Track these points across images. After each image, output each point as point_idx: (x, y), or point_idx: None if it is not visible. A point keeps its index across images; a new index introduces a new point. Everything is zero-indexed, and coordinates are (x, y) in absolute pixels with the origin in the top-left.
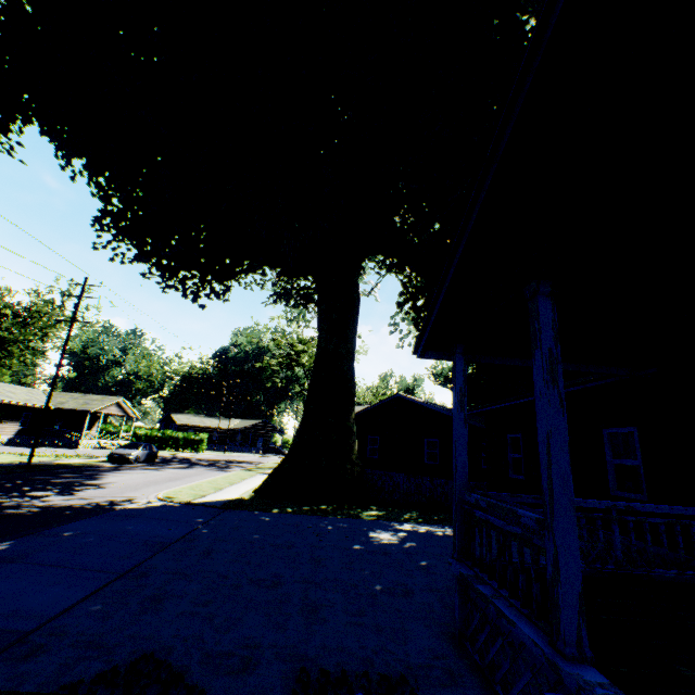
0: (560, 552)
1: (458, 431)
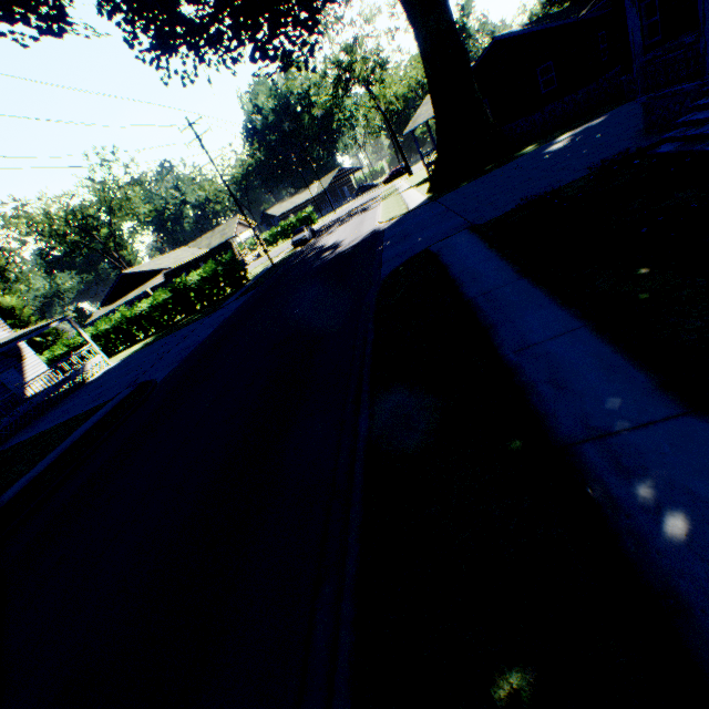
0: (707, 42)
1: (633, 23)
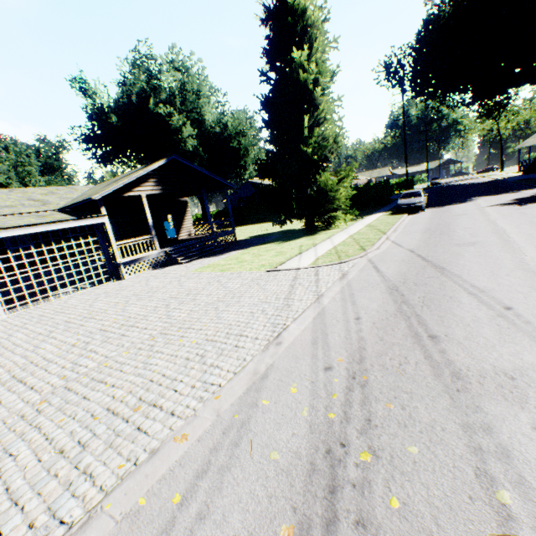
0: None
1: None
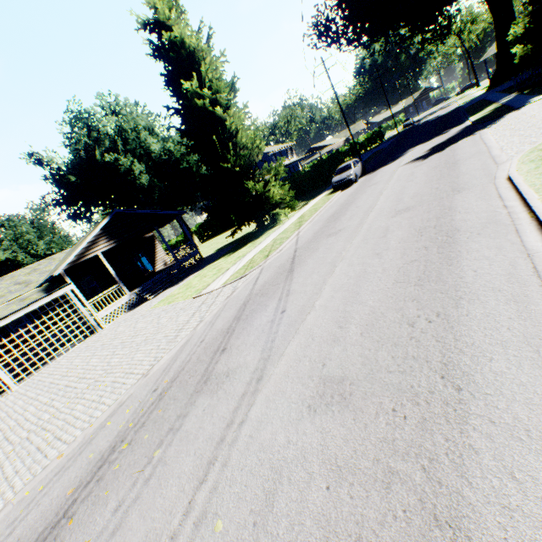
0: None
1: None
